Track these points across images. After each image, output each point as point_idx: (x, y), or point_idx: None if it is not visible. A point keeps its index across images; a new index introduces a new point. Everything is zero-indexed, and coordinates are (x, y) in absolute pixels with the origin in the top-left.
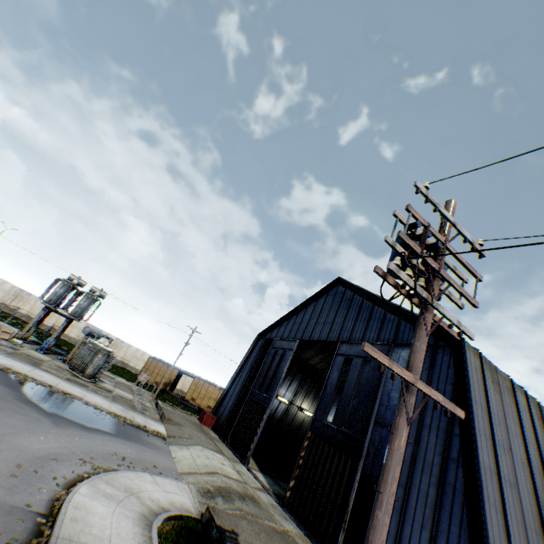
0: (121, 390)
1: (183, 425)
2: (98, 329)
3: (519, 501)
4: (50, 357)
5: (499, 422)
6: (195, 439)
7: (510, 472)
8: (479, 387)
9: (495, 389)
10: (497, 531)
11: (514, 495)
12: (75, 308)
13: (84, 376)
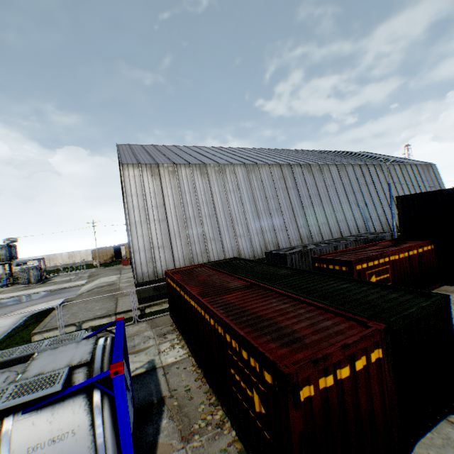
0: (68, 277)
1: (101, 274)
2: (52, 255)
3: (168, 225)
4: (13, 287)
5: (156, 195)
6: (102, 276)
7: (162, 215)
8: (138, 185)
9: (156, 178)
10: (143, 245)
11: (163, 225)
12: (1, 258)
13: (34, 284)
